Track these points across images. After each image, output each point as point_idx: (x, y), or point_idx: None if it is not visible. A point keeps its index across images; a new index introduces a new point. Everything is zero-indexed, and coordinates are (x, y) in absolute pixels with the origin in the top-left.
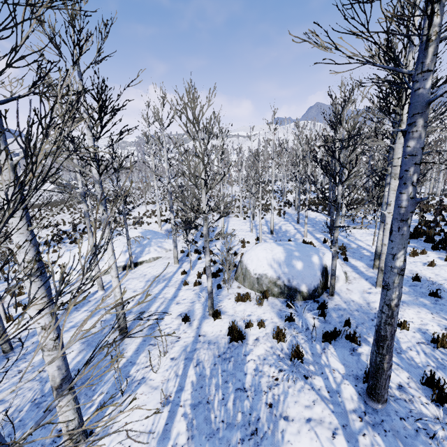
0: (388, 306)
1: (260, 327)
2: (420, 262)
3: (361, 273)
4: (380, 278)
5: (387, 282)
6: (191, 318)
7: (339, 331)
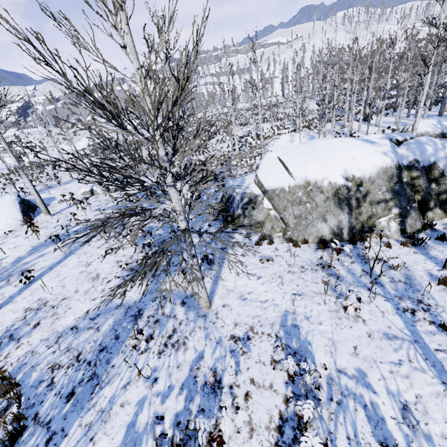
0: None
1: None
2: None
3: None
4: None
5: None
6: None
7: None
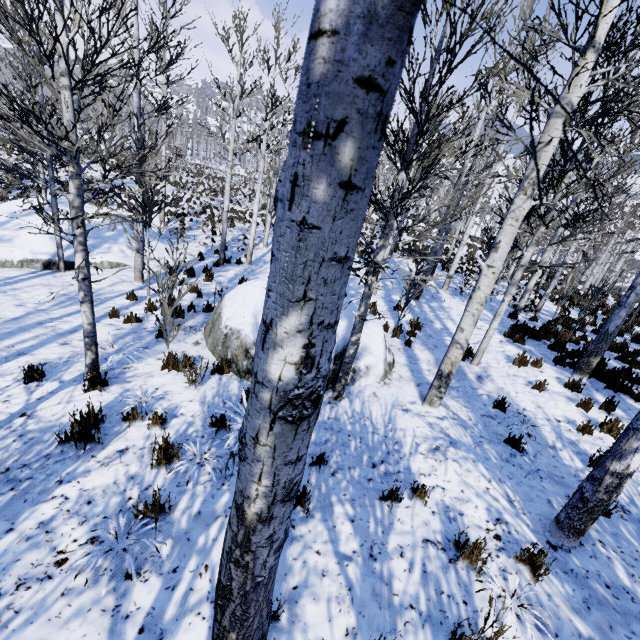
0: (239, 511)
1: (152, 428)
2: (524, 378)
3: (417, 372)
4: (434, 389)
5: (245, 431)
6: (51, 375)
7: None
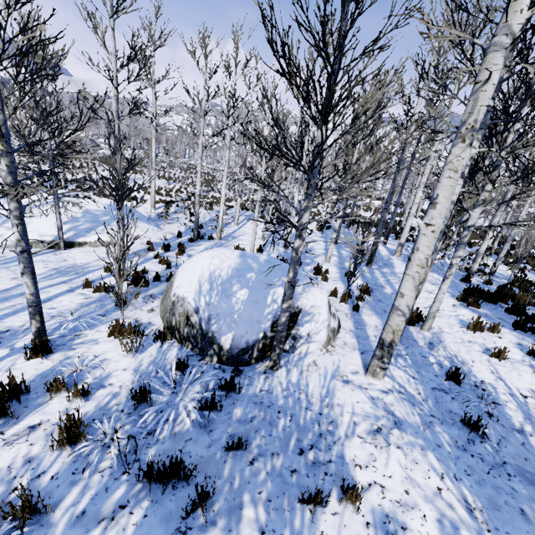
0: None
1: (73, 400)
2: (480, 344)
3: (363, 338)
4: (376, 359)
5: None
6: (6, 343)
7: (185, 469)
